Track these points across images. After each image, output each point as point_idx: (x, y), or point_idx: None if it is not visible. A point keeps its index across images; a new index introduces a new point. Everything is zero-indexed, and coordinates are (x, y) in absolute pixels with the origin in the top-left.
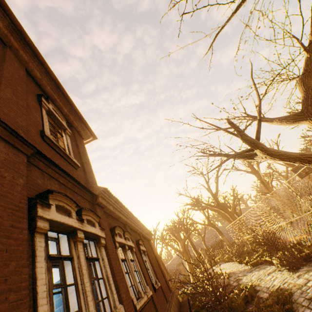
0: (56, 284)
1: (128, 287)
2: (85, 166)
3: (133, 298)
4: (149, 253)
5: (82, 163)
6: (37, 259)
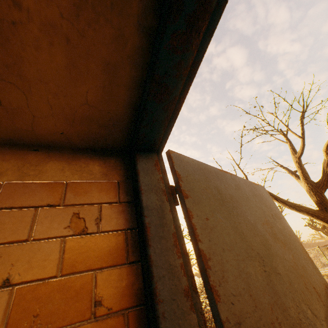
0: None
1: None
2: None
3: None
4: None
5: None
6: None
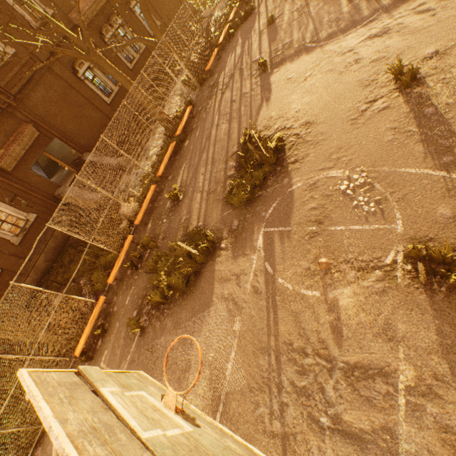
0: (98, 86)
1: (124, 62)
2: None
3: (128, 66)
4: None
5: None
6: (90, 86)
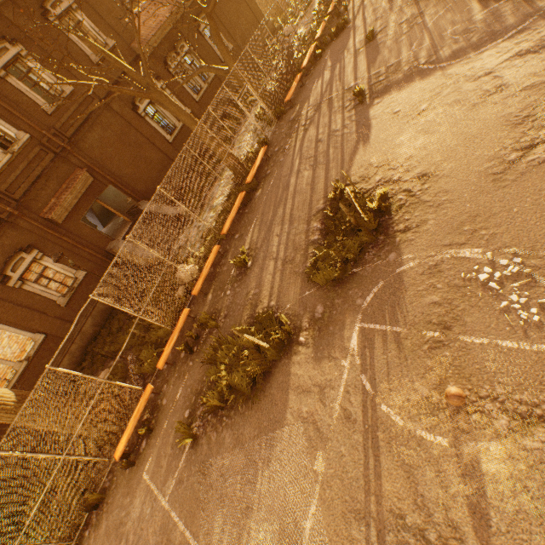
0: (159, 123)
1: (190, 93)
2: (113, 26)
3: (194, 98)
4: (224, 2)
5: (109, 25)
6: (151, 124)
